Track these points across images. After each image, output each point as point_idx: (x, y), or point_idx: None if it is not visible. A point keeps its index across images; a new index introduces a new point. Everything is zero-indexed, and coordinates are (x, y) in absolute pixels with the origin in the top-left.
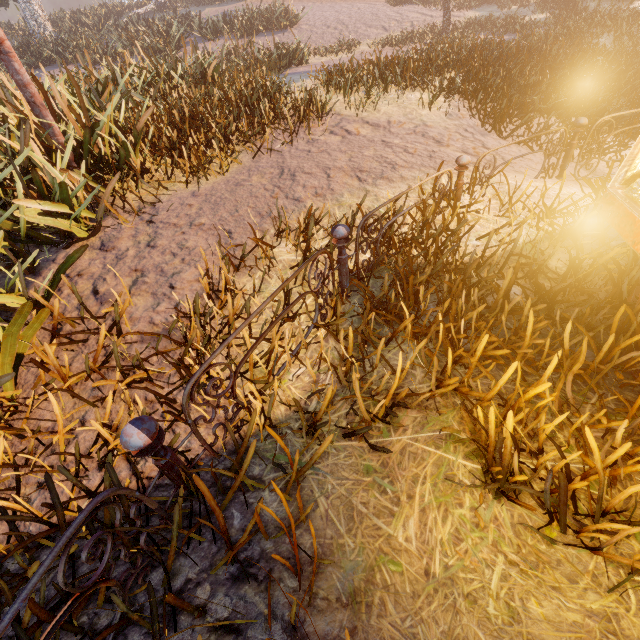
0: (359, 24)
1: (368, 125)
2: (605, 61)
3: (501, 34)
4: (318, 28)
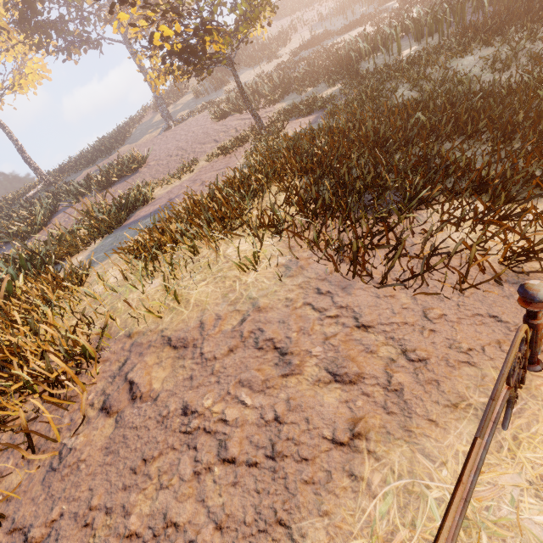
0: (195, 145)
1: (168, 349)
2: (426, 113)
3: (309, 114)
4: (163, 160)
